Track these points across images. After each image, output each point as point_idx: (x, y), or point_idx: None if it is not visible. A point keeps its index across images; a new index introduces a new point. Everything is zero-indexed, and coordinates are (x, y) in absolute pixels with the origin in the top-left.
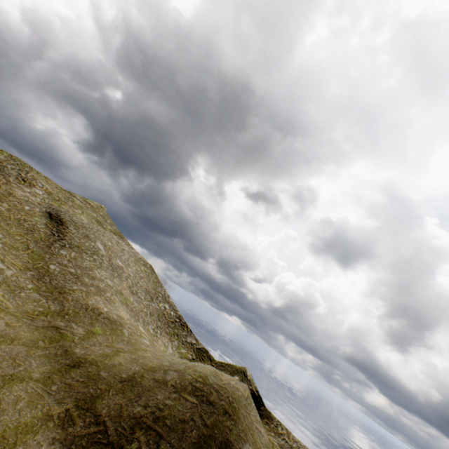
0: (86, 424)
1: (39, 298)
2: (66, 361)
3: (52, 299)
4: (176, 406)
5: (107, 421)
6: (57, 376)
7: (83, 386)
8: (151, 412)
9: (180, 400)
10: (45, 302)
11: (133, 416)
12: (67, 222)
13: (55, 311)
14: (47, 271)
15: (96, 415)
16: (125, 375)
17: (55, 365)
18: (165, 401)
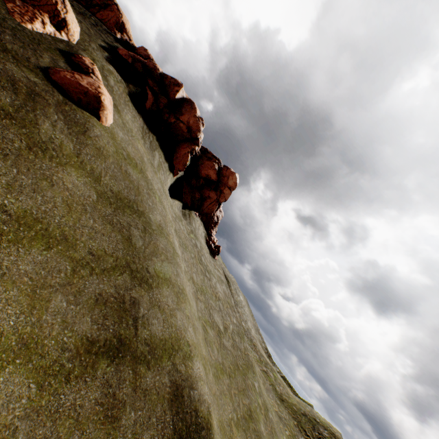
0: (304, 434)
1: (251, 349)
2: (278, 395)
3: (254, 350)
4: (329, 437)
5: (309, 435)
6: (282, 404)
7: (293, 413)
8: (322, 437)
9: (329, 435)
10: (253, 353)
11: (316, 436)
12: (228, 277)
13: (258, 359)
14: (243, 328)
15: (305, 431)
16: (302, 411)
17: (276, 396)
18: (324, 433)
